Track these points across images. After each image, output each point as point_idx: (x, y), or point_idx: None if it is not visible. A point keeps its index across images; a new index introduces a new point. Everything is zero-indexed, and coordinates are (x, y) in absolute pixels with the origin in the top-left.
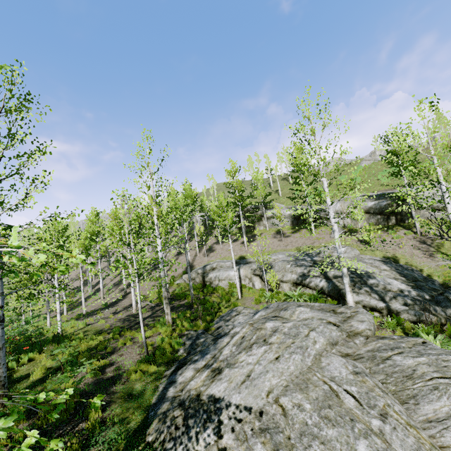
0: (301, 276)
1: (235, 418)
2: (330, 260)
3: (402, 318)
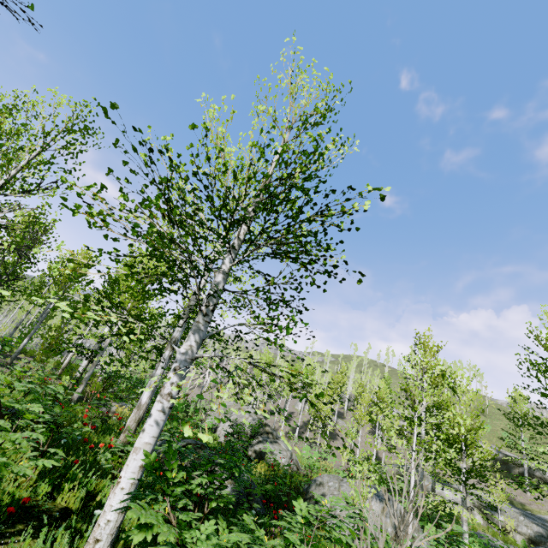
0: (540, 536)
1: None
2: None
3: None
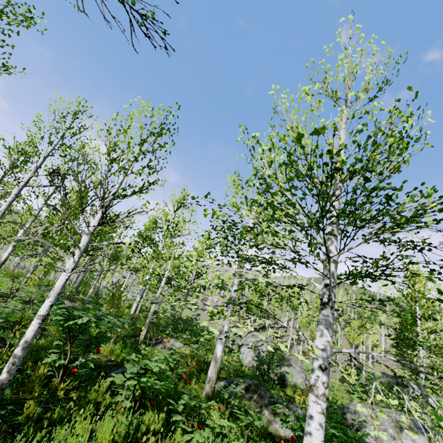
0: None
1: None
2: None
3: None
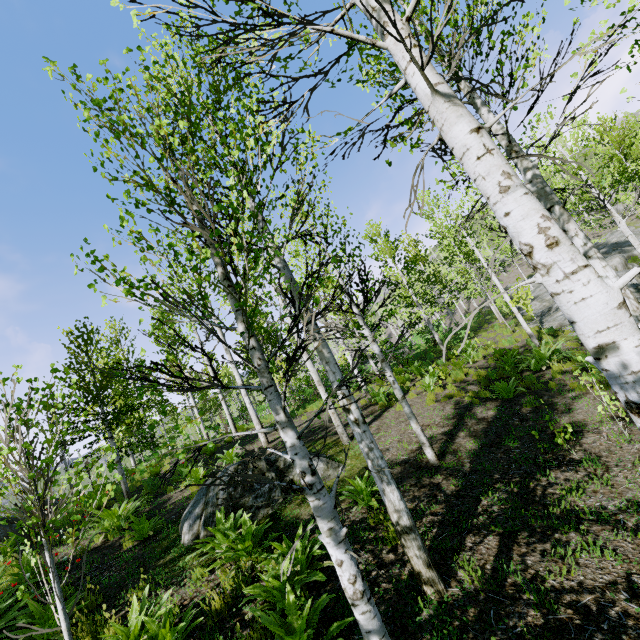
0: None
1: (537, 296)
2: (603, 244)
3: (636, 257)
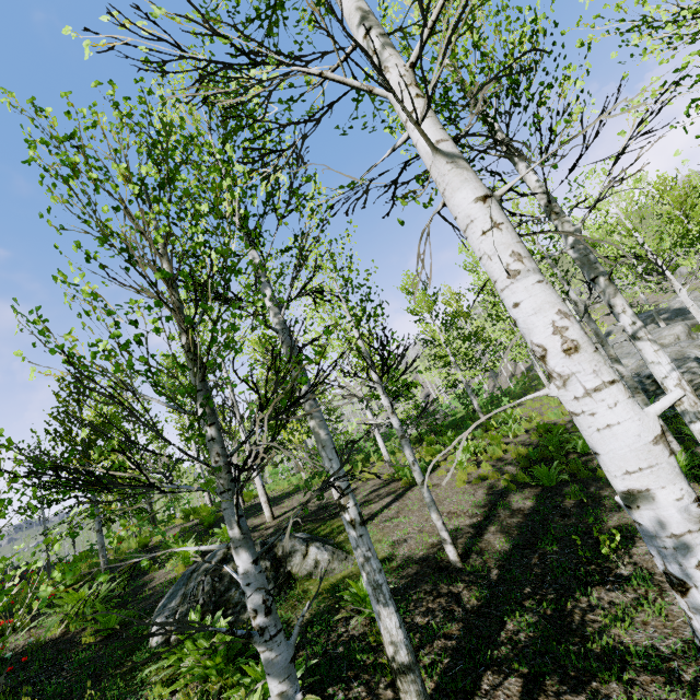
0: None
1: None
2: (665, 309)
3: None
